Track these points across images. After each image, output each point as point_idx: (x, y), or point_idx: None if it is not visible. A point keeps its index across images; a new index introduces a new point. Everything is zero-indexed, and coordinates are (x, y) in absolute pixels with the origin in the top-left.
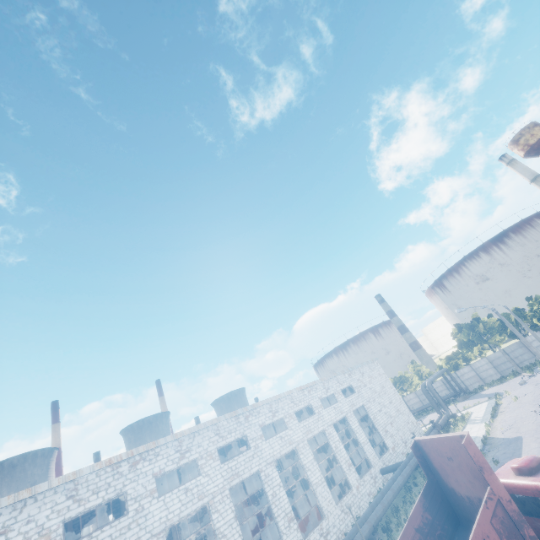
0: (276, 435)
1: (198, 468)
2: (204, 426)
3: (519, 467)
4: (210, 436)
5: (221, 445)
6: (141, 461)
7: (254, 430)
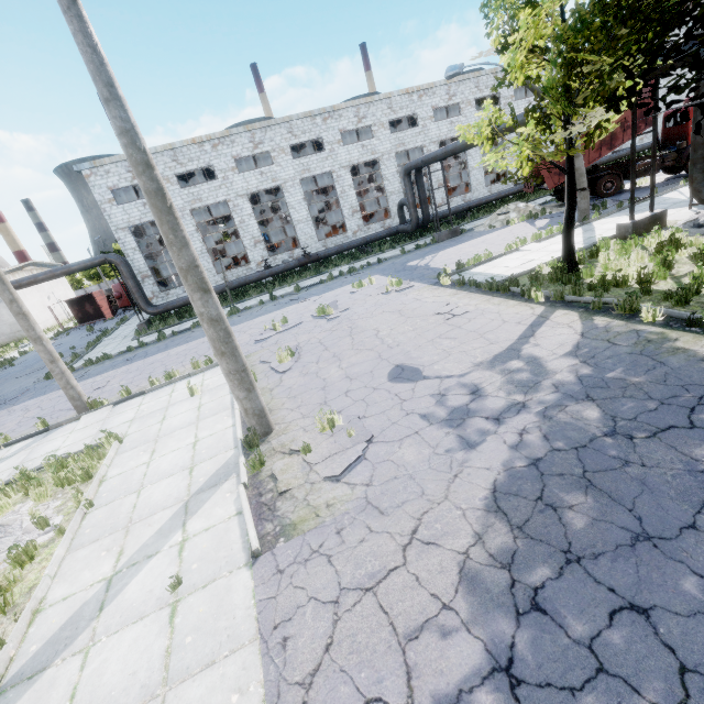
0: (525, 99)
1: (460, 111)
2: (468, 78)
3: (687, 99)
4: (471, 88)
5: (478, 97)
6: (424, 96)
7: (507, 90)
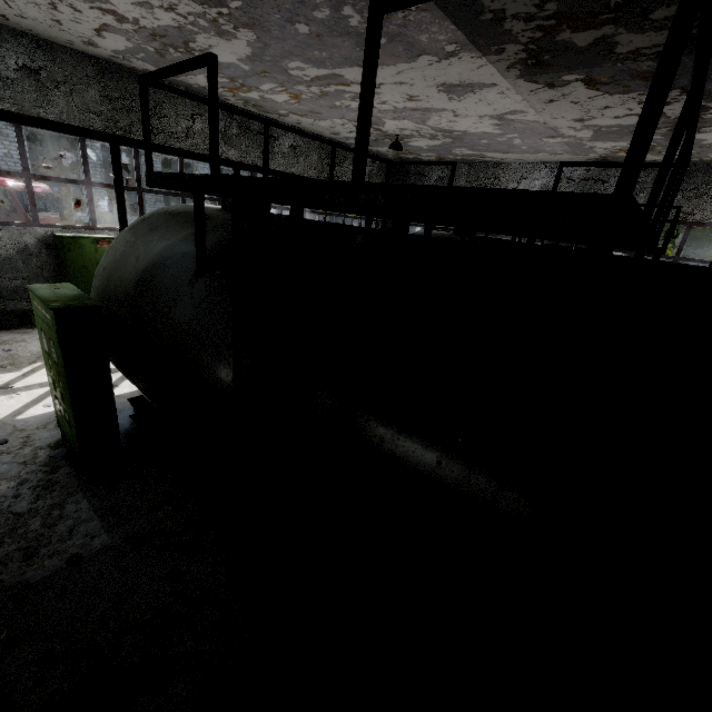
0: None
1: None
2: None
3: None
4: None
5: None
6: None
7: None
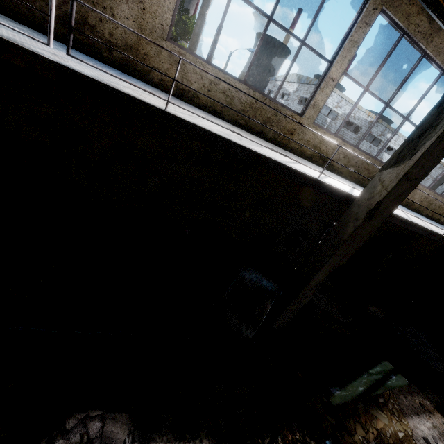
0: None
1: (442, 183)
2: None
3: None
4: None
5: None
6: (441, 168)
7: None
